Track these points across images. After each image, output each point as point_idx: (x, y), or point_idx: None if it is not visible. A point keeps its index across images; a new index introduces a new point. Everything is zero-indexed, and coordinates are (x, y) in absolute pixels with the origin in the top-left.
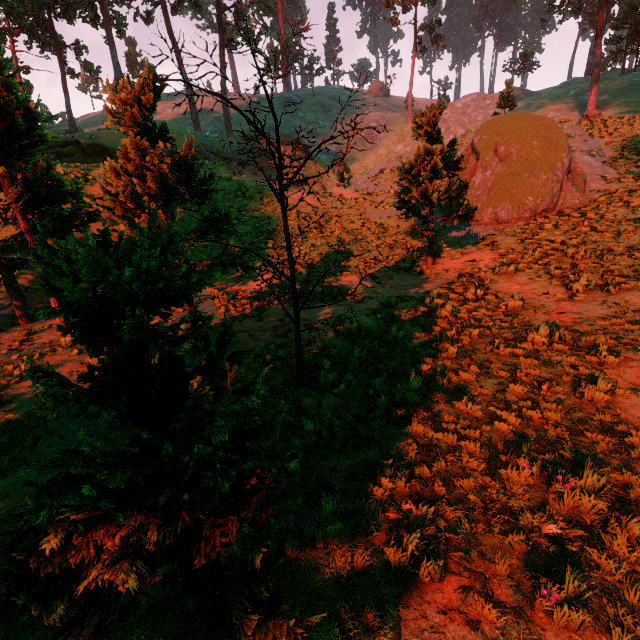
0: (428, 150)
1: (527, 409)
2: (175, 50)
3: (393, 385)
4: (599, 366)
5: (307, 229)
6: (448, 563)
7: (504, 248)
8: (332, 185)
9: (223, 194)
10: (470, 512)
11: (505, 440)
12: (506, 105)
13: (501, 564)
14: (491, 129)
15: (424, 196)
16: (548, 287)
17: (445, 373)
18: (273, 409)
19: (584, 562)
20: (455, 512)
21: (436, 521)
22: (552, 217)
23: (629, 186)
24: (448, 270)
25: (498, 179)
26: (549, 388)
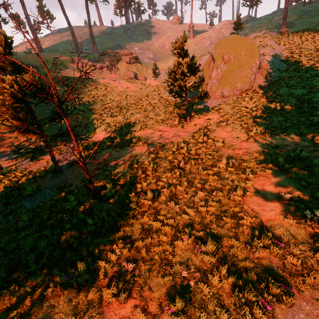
0: (179, 62)
1: (201, 206)
2: (60, 4)
3: (140, 196)
4: (245, 180)
5: (130, 104)
6: (133, 293)
7: (224, 112)
8: (151, 76)
9: (85, 88)
10: (152, 265)
11: (184, 224)
12: (238, 28)
13: (156, 292)
14: (220, 46)
15: (180, 87)
16: (239, 134)
17: (171, 187)
18: (77, 213)
19: (195, 289)
20: (147, 265)
21: (135, 271)
22: (250, 93)
23: (290, 74)
24: (196, 125)
25: (224, 74)
26: (216, 193)
